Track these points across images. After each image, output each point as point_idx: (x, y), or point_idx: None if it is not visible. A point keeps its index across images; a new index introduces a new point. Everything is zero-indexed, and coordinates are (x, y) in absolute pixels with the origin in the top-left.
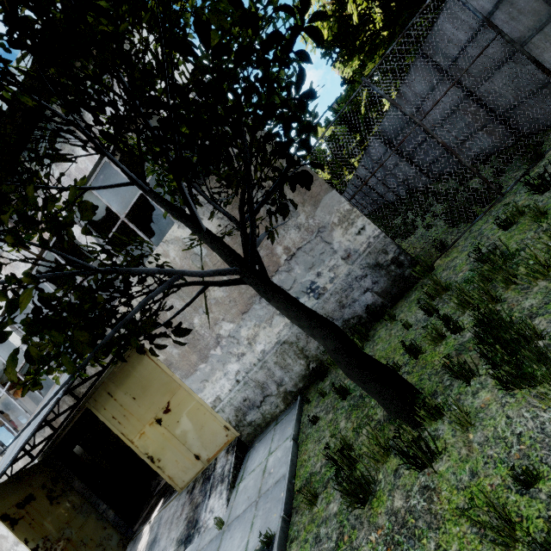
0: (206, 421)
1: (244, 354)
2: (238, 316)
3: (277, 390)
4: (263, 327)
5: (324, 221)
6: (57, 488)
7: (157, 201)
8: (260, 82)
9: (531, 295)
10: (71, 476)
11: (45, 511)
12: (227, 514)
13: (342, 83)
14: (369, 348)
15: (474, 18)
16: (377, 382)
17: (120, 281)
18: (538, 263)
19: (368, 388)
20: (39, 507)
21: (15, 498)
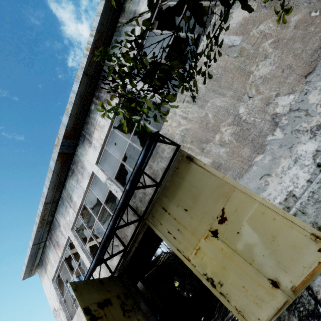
0: (277, 229)
1: (320, 126)
2: (299, 82)
3: None
4: None
5: None
6: (128, 303)
7: None
8: None
9: None
10: (137, 296)
11: (119, 320)
12: None
13: None
14: None
15: None
16: None
17: None
18: None
19: None
20: (114, 313)
21: (97, 296)
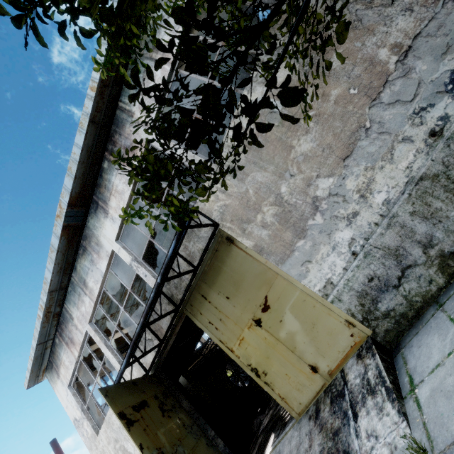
0: (317, 316)
1: (356, 213)
2: (338, 165)
3: (425, 255)
4: (378, 168)
5: None
6: (167, 402)
7: None
8: None
9: None
10: (178, 394)
11: (157, 421)
12: (420, 436)
13: None
14: None
15: None
16: None
17: None
18: None
19: None
20: (152, 415)
21: (131, 399)
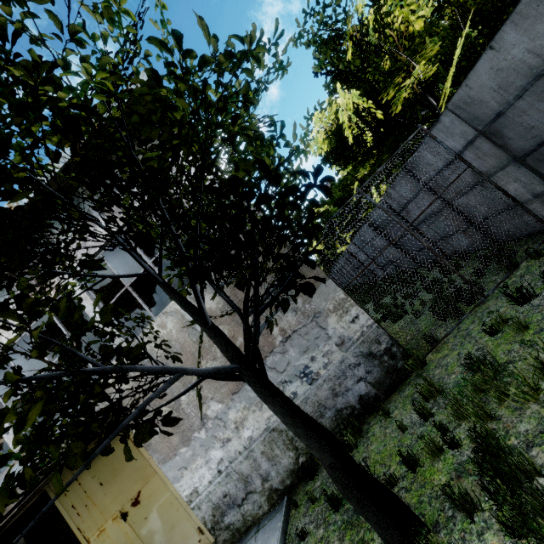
0: (178, 519)
1: (229, 439)
2: (228, 396)
3: (262, 486)
4: (252, 410)
5: (319, 307)
6: None
7: (168, 292)
8: (276, 217)
9: (525, 418)
10: None
11: None
12: None
13: (336, 174)
14: (363, 446)
15: (448, 152)
16: (375, 508)
17: (116, 359)
18: (527, 385)
19: (365, 514)
20: None
21: None
